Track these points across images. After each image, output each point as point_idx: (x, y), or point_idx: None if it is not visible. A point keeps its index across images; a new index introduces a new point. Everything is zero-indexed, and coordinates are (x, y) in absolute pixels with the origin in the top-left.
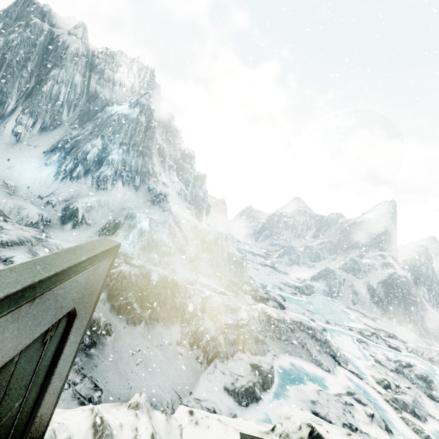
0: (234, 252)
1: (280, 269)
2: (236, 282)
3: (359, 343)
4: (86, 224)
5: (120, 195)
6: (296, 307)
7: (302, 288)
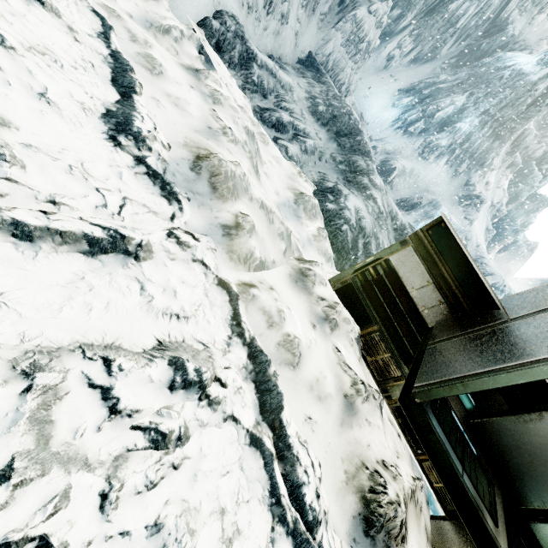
0: None
1: None
2: None
3: None
4: (390, 187)
5: (434, 174)
6: None
7: None
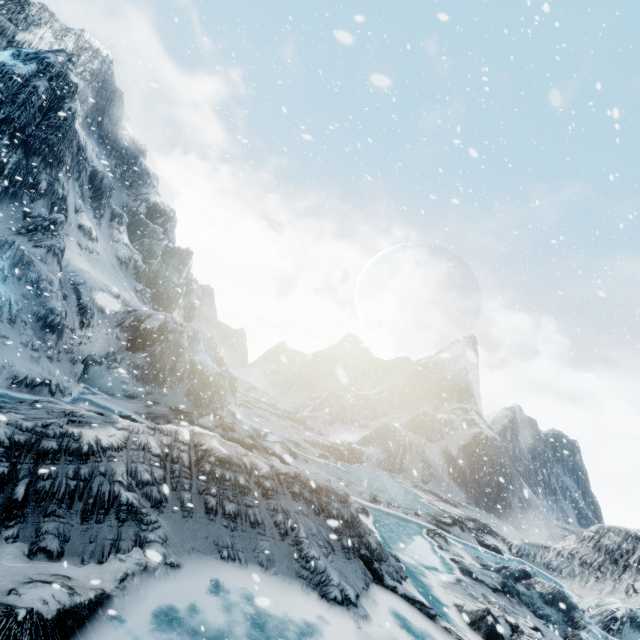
0: (206, 363)
1: (312, 427)
2: (189, 413)
3: (430, 537)
4: None
5: None
6: (316, 470)
7: (341, 451)
